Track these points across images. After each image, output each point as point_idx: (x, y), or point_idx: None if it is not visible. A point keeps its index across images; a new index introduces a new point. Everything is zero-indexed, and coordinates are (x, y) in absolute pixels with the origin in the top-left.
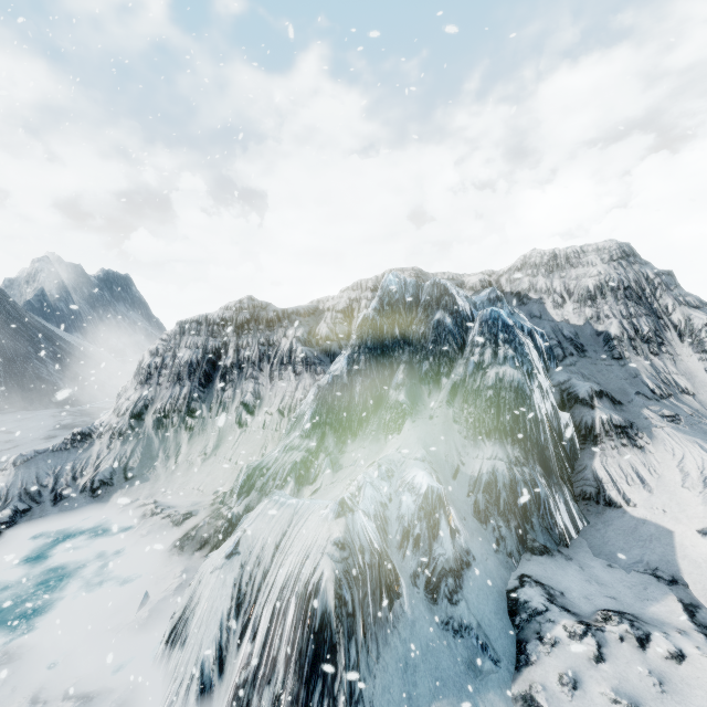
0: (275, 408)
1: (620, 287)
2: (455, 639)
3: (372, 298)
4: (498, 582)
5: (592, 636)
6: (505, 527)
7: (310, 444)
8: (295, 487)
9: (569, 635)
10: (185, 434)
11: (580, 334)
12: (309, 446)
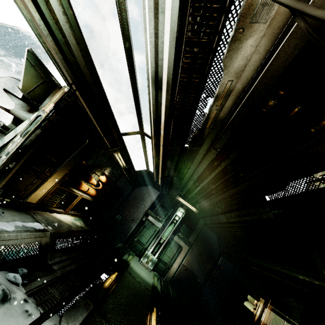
0: None
1: None
2: None
3: None
4: None
5: None
6: None
7: None
8: None
9: None
10: None
11: None
12: None
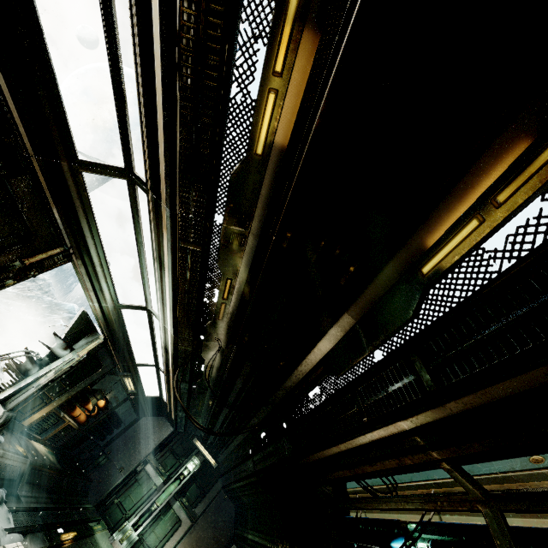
0: None
1: None
2: None
3: None
4: None
5: None
6: None
7: None
8: None
9: None
10: None
11: None
12: None
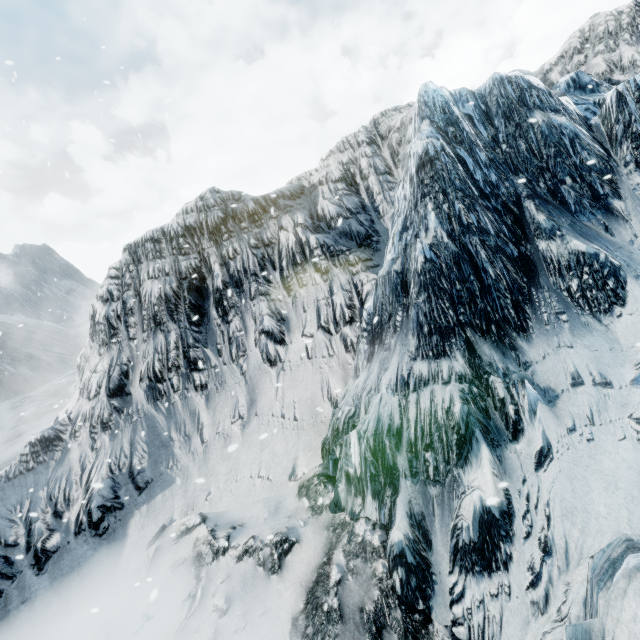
0: (312, 326)
1: None
2: None
3: (373, 154)
4: None
5: None
6: None
7: (457, 366)
8: (493, 456)
9: None
10: (197, 397)
11: None
12: (459, 371)
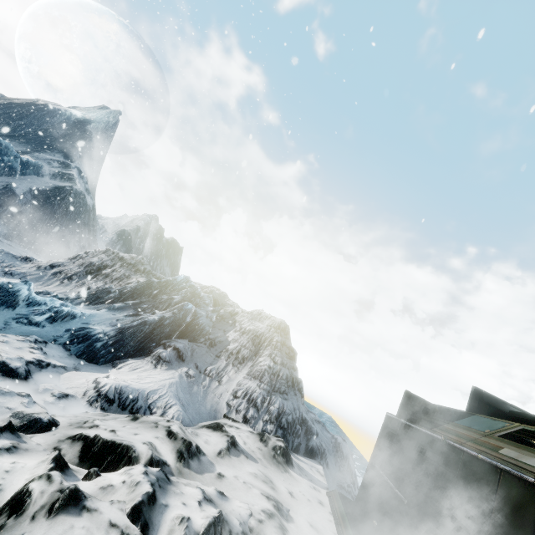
0: None
1: (254, 334)
2: (3, 324)
3: None
4: (37, 334)
5: (26, 340)
6: (68, 337)
7: (72, 297)
8: None
9: (23, 338)
10: (58, 283)
11: (223, 342)
12: (70, 297)
